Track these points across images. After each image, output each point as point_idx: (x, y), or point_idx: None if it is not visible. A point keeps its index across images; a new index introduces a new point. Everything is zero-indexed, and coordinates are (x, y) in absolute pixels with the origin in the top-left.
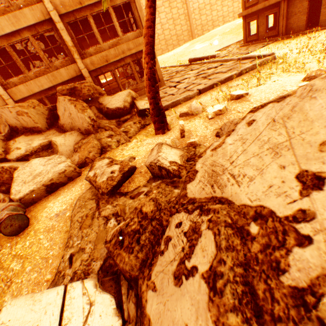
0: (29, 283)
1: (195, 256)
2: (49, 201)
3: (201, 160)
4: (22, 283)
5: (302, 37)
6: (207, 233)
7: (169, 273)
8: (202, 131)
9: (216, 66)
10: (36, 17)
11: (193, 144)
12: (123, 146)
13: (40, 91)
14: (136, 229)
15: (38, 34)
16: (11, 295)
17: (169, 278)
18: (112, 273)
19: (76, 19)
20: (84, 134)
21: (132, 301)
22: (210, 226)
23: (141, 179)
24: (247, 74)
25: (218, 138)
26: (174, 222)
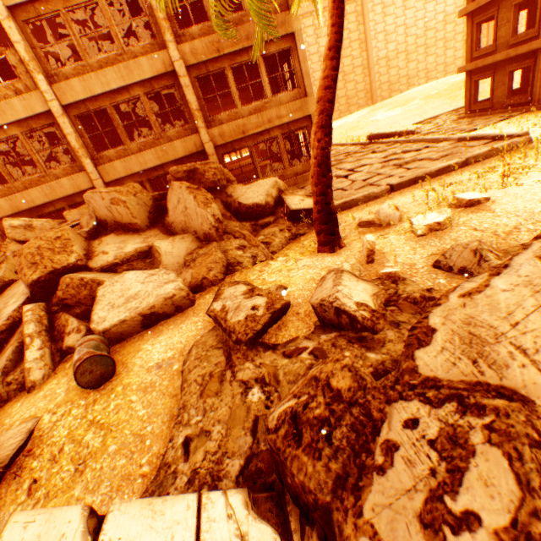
0: (113, 473)
1: (468, 493)
2: (145, 341)
3: (441, 310)
4: (101, 471)
5: None
6: (489, 452)
7: (407, 514)
8: (406, 256)
9: (419, 149)
10: (154, 69)
11: (392, 276)
12: (262, 265)
13: (141, 171)
14: (323, 416)
15: (153, 92)
16: (85, 488)
17: (409, 523)
18: (264, 485)
19: (209, 72)
20: (201, 241)
21: None
22: (494, 440)
23: (300, 324)
24: (477, 164)
25: (437, 271)
26: (400, 417)
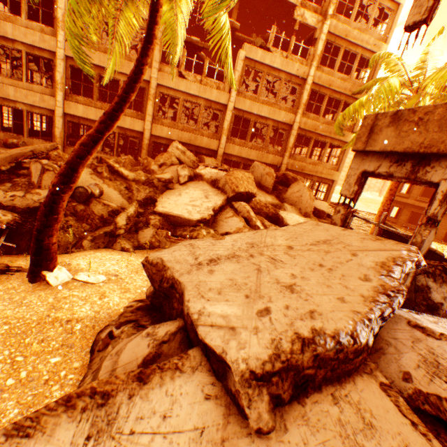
0: None
1: None
2: None
3: None
4: None
5: (440, 244)
6: None
7: None
8: None
9: None
10: (285, 119)
11: None
12: None
13: (244, 158)
14: None
15: (276, 127)
16: None
17: None
18: None
19: (305, 135)
20: (302, 214)
21: None
22: None
23: None
24: None
25: None
26: None
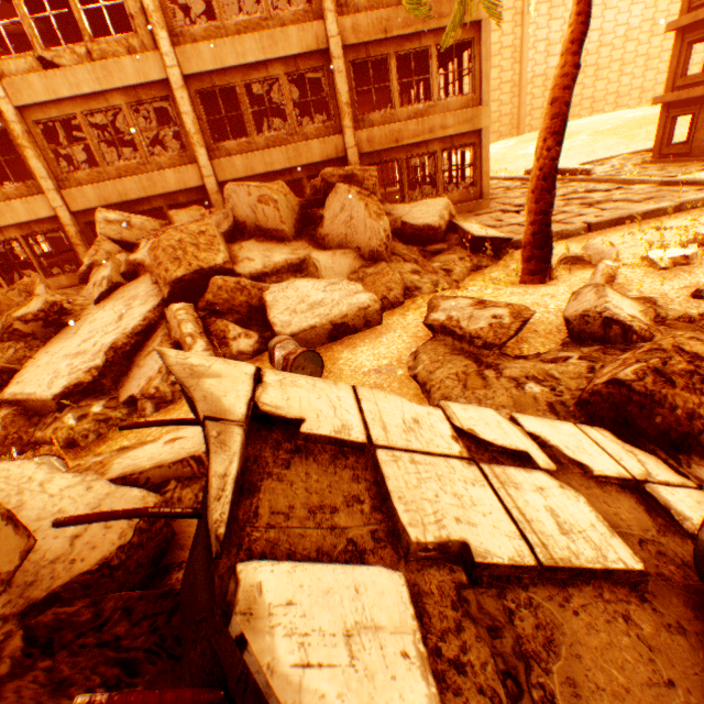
0: None
1: None
2: (339, 352)
3: None
4: None
5: None
6: None
7: None
8: (651, 287)
9: (608, 190)
10: (304, 44)
11: (646, 302)
12: (448, 293)
13: (264, 174)
14: (688, 370)
15: (296, 74)
16: None
17: None
18: None
19: (368, 57)
20: (365, 260)
21: (698, 465)
22: None
23: (544, 341)
24: (693, 211)
25: (698, 301)
26: None
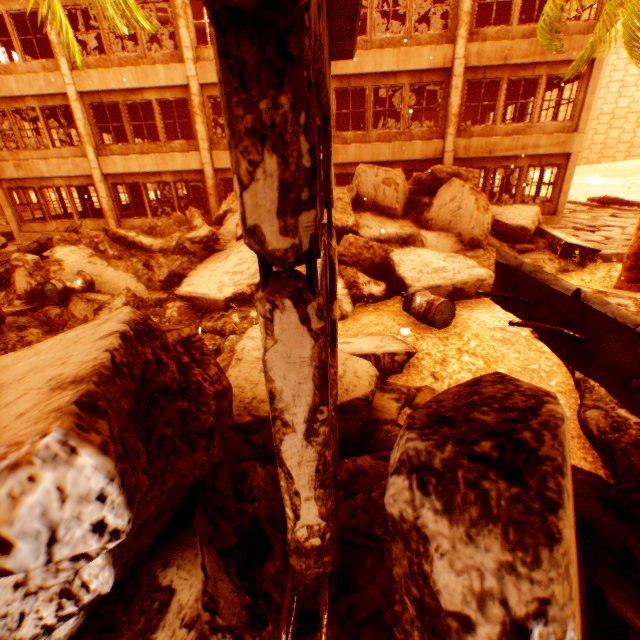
0: None
1: None
2: (457, 310)
3: None
4: None
5: None
6: None
7: None
8: None
9: None
10: (432, 61)
11: None
12: None
13: (368, 163)
14: None
15: (418, 85)
16: None
17: None
18: None
19: (483, 78)
20: (463, 245)
21: None
22: None
23: None
24: None
25: None
26: None
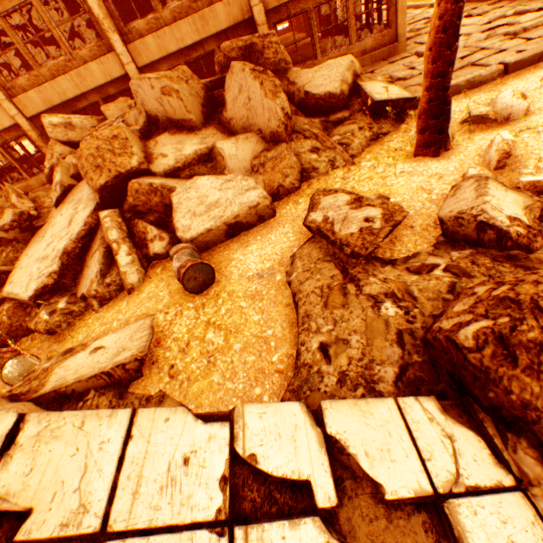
0: (246, 367)
1: None
2: (233, 251)
3: None
4: (233, 364)
5: None
6: None
7: None
8: None
9: (542, 7)
10: None
11: (539, 186)
12: (342, 172)
13: (177, 52)
14: (540, 341)
15: None
16: (222, 376)
17: None
18: (431, 392)
19: None
20: (267, 142)
21: (525, 453)
22: None
23: (417, 240)
24: None
25: None
26: None
